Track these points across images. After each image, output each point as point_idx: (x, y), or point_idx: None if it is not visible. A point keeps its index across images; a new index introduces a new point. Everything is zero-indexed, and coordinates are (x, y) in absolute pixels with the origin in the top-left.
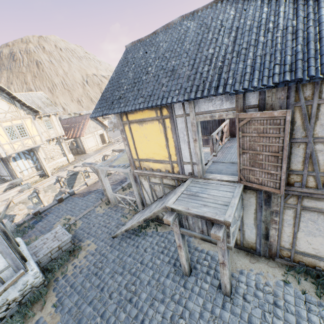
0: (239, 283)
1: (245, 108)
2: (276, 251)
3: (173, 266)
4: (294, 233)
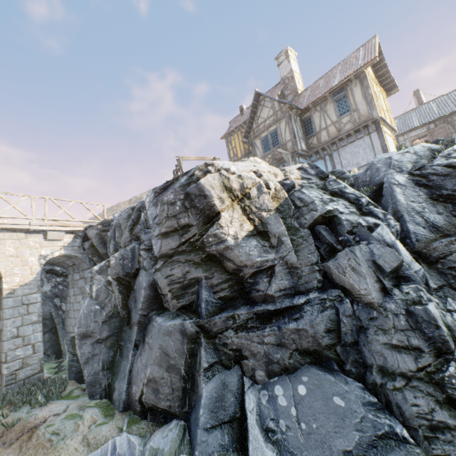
0: None
1: (430, 129)
2: None
3: None
4: None
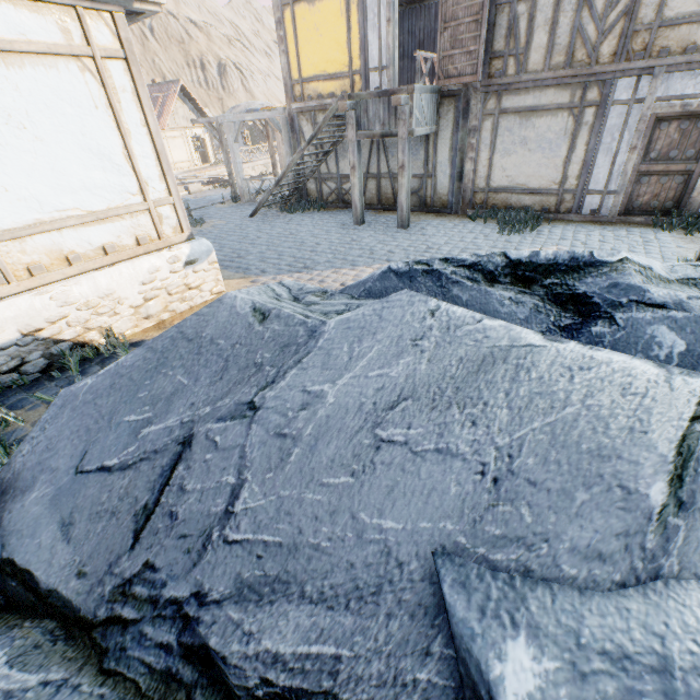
0: (419, 225)
1: None
2: (469, 200)
3: (341, 223)
4: (490, 157)
